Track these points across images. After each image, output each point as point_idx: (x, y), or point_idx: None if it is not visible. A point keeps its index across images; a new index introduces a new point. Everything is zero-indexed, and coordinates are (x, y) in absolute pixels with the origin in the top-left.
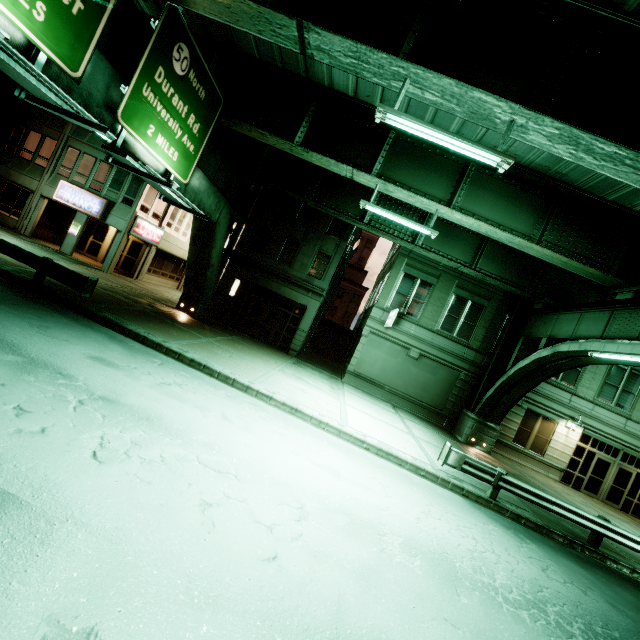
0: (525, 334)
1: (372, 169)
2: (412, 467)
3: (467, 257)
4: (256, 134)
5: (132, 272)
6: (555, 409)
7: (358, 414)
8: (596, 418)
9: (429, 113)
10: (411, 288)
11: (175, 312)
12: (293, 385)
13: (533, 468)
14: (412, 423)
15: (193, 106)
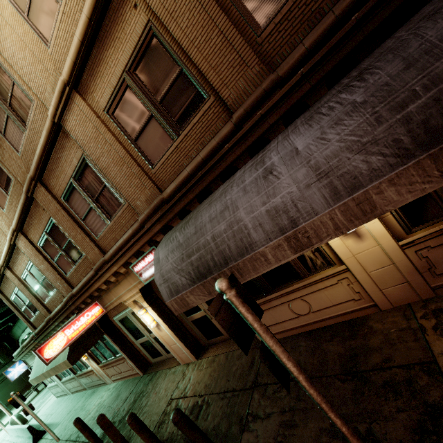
0: (16, 340)
1: None
2: None
3: None
4: None
5: None
6: None
7: None
8: None
9: None
10: None
11: None
12: None
13: None
14: None
15: None
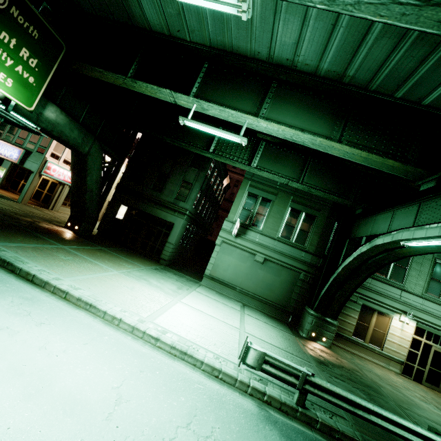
0: (351, 237)
1: (190, 92)
2: (208, 367)
3: (294, 174)
4: (98, 74)
5: (48, 204)
6: (388, 304)
7: (184, 310)
8: (427, 312)
9: (227, 36)
10: (255, 204)
11: (57, 228)
12: (124, 284)
13: (374, 361)
14: (253, 319)
15: (24, 41)
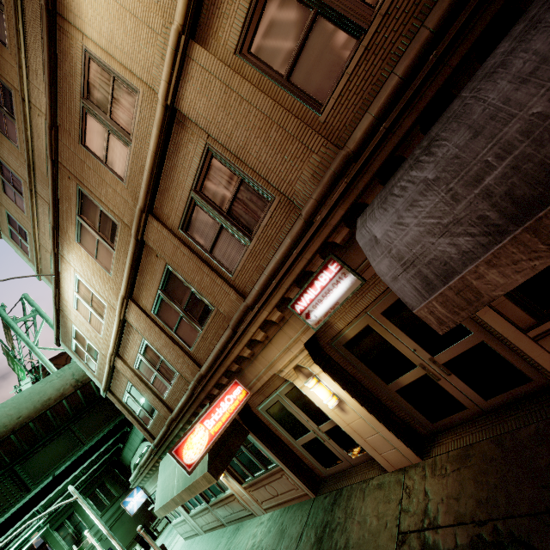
0: (127, 466)
1: None
2: None
3: None
4: None
5: None
6: None
7: None
8: None
9: None
10: (67, 527)
11: None
12: None
13: None
14: None
15: None
